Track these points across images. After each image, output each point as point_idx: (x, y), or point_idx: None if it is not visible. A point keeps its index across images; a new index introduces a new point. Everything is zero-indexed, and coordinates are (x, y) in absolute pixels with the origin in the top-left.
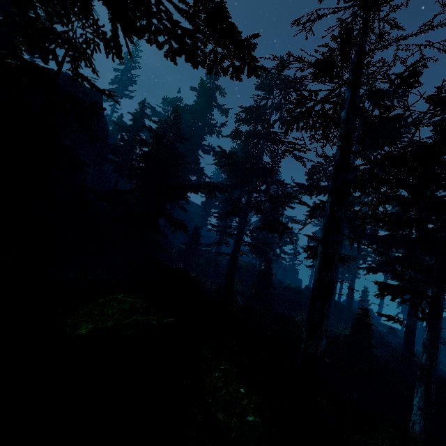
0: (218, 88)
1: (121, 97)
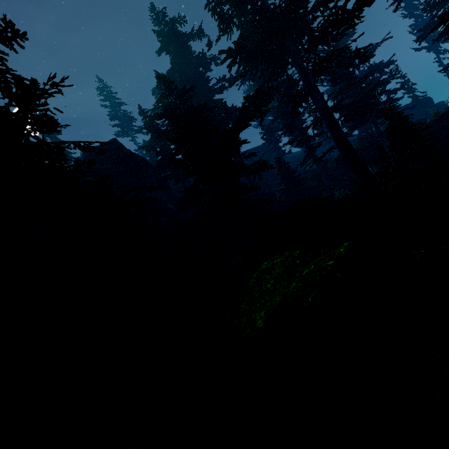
0: (173, 20)
1: (67, 77)
